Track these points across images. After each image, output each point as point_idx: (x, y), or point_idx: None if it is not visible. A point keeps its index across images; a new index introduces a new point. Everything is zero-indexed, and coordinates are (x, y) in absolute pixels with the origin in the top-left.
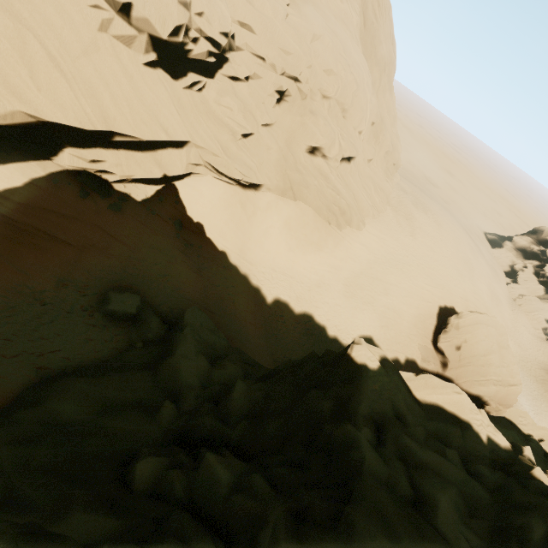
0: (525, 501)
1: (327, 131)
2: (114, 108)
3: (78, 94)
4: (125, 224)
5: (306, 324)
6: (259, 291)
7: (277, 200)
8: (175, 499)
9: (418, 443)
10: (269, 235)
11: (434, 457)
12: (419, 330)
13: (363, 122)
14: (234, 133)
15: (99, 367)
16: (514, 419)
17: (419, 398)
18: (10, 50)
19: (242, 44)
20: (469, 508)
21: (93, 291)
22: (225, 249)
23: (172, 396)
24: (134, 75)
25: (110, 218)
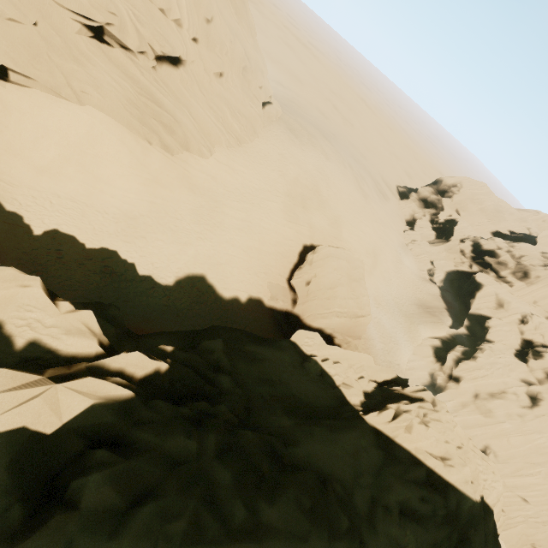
0: None
1: (102, 2)
2: None
3: None
4: None
5: (105, 261)
6: (18, 218)
7: (50, 101)
8: None
9: None
10: (44, 149)
11: None
12: (273, 269)
13: (174, 5)
14: None
15: None
16: (299, 341)
17: None
18: None
19: None
20: None
21: None
22: None
23: None
24: None
25: None
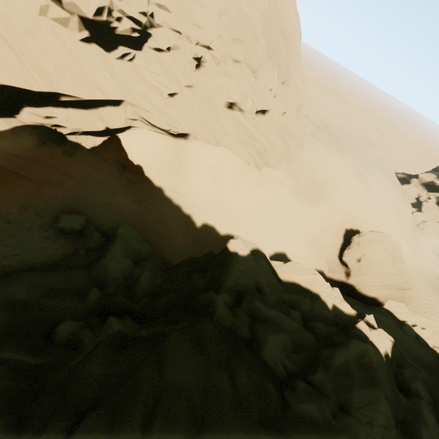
0: (338, 341)
1: (240, 89)
2: (57, 74)
3: (25, 64)
4: (76, 166)
5: None
6: (189, 217)
7: (204, 147)
8: (82, 348)
9: (267, 306)
10: (198, 175)
11: (277, 314)
12: (327, 248)
13: (271, 80)
14: (161, 93)
15: (49, 267)
16: (391, 309)
17: (282, 278)
18: None
19: (161, 21)
20: (296, 347)
21: (49, 214)
22: (161, 185)
23: (100, 285)
24: (72, 49)
25: (63, 161)
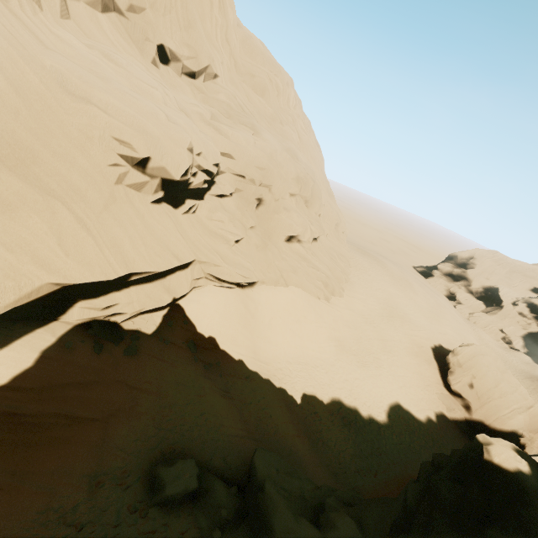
0: None
1: (300, 221)
2: (132, 250)
3: (102, 247)
4: (144, 367)
5: (340, 413)
6: (285, 392)
7: (272, 291)
8: None
9: None
10: (273, 327)
11: None
12: (430, 379)
13: (321, 207)
14: (228, 241)
15: None
16: None
17: None
18: (39, 223)
19: (225, 168)
20: None
21: (135, 475)
22: (241, 356)
23: None
24: (144, 214)
25: (128, 366)
